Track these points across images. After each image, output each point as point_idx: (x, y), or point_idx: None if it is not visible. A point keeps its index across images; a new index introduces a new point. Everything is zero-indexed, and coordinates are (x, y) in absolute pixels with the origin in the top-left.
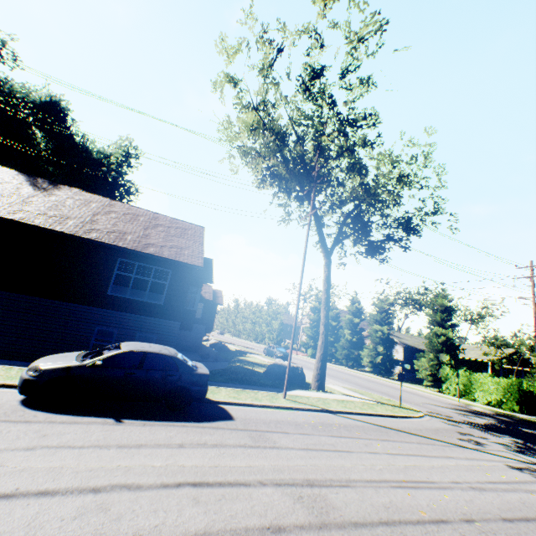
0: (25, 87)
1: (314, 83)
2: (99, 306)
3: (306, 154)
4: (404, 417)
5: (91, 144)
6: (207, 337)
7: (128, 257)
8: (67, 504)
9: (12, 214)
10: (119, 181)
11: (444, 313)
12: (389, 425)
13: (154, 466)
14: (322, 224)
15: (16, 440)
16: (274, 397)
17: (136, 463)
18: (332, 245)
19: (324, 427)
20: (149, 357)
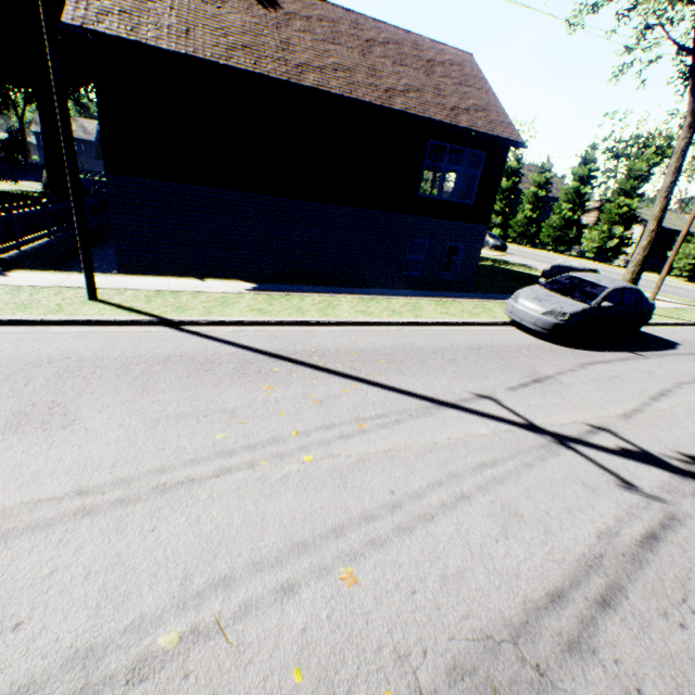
0: None
1: None
2: (410, 213)
3: None
4: None
5: None
6: None
7: (439, 137)
8: None
9: (302, 77)
10: None
11: None
12: None
13: None
14: None
15: (652, 381)
16: None
17: None
18: None
19: None
20: (625, 293)
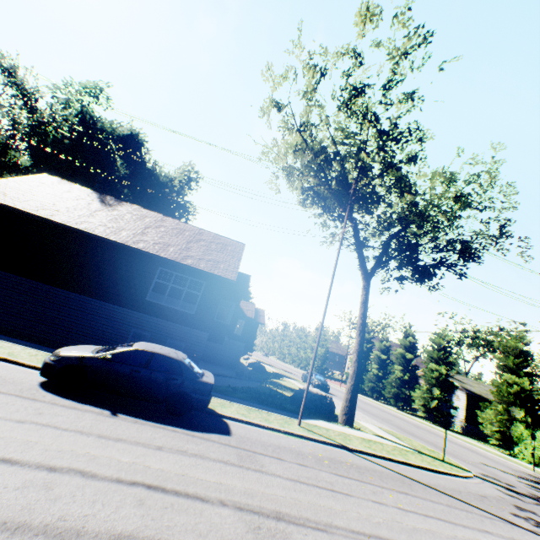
0: (113, 124)
1: (355, 101)
2: (137, 310)
3: (347, 172)
4: (443, 473)
5: (159, 169)
6: (247, 355)
7: (168, 267)
8: (19, 475)
9: (78, 224)
10: (179, 201)
11: (518, 358)
12: (417, 478)
13: (121, 460)
14: (363, 244)
15: (14, 412)
16: (287, 422)
17: (105, 454)
18: (372, 267)
19: (331, 463)
20: (156, 357)
